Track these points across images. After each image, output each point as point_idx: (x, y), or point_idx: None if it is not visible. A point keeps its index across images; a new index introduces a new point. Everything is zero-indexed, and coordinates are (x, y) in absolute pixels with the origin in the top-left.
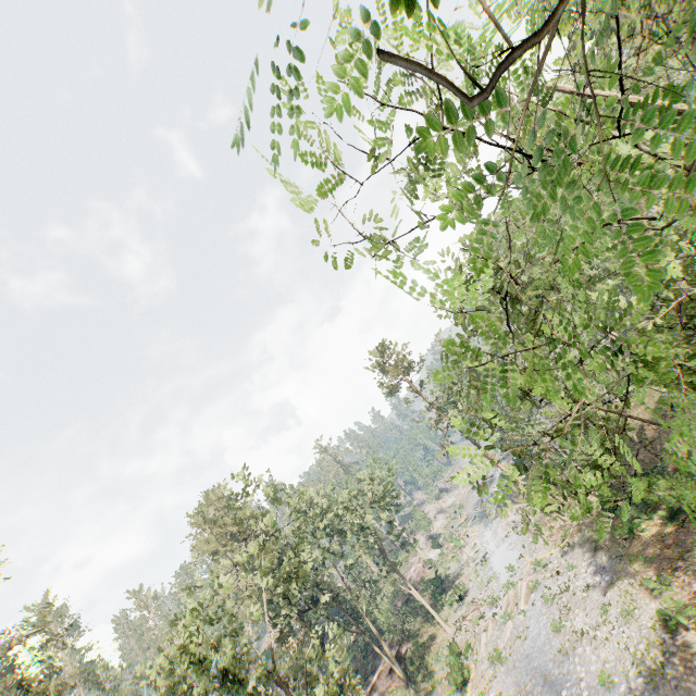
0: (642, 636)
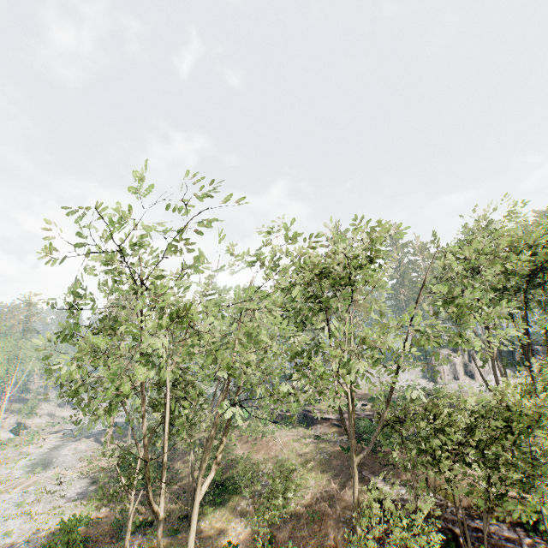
0: (53, 524)
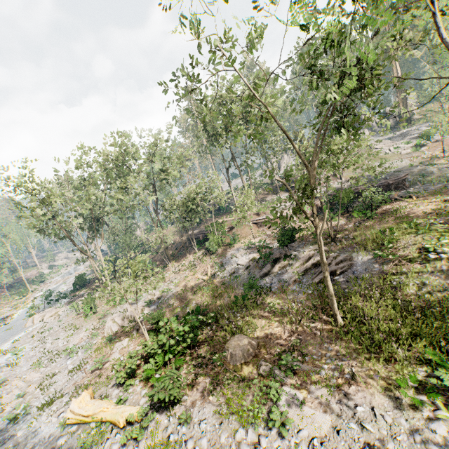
0: None
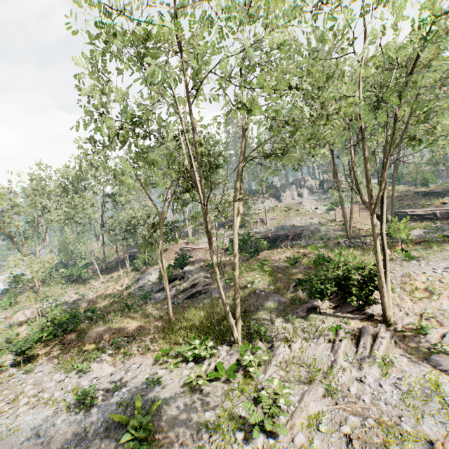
0: None
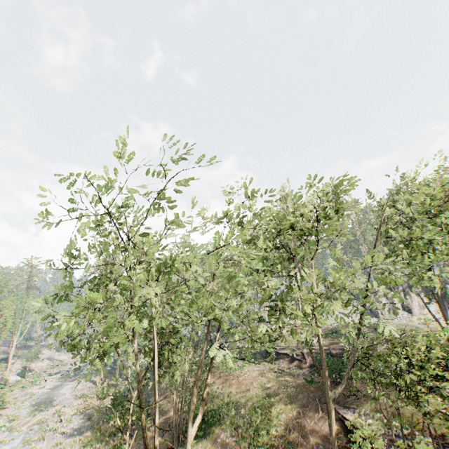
0: None
